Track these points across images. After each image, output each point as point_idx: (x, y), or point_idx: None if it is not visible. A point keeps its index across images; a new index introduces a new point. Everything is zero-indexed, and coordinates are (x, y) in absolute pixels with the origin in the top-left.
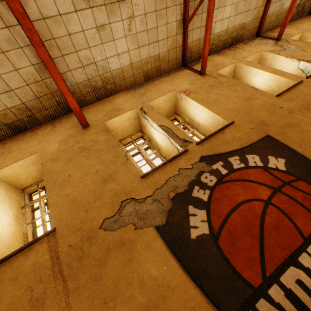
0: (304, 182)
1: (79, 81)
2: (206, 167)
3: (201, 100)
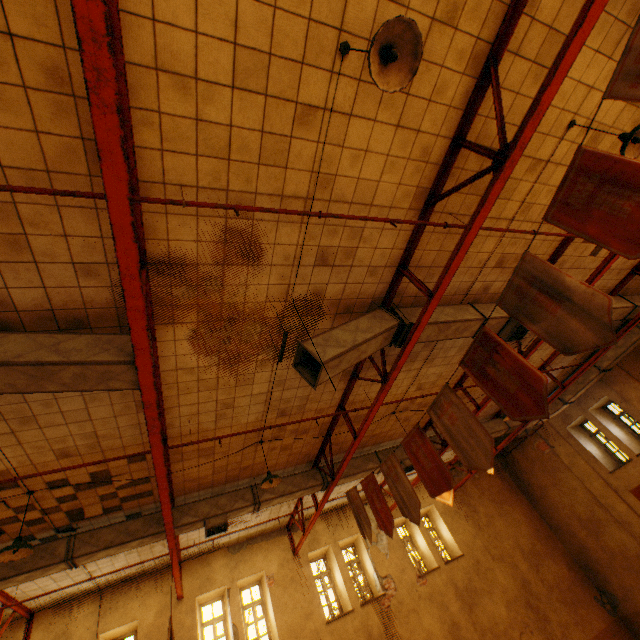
0: None
1: (192, 552)
2: None
3: (276, 599)
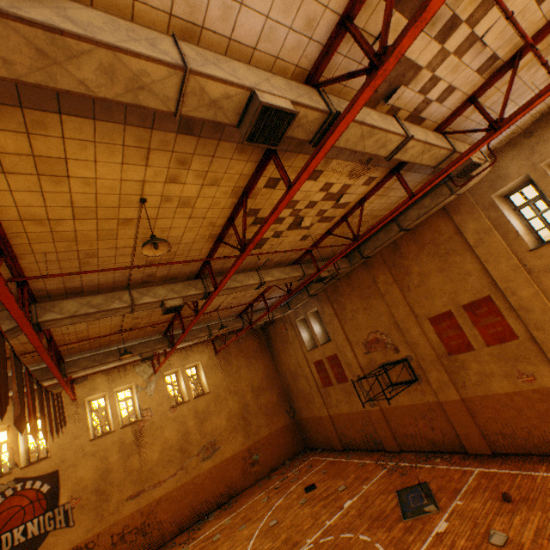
0: (46, 499)
1: None
2: (14, 485)
3: None
